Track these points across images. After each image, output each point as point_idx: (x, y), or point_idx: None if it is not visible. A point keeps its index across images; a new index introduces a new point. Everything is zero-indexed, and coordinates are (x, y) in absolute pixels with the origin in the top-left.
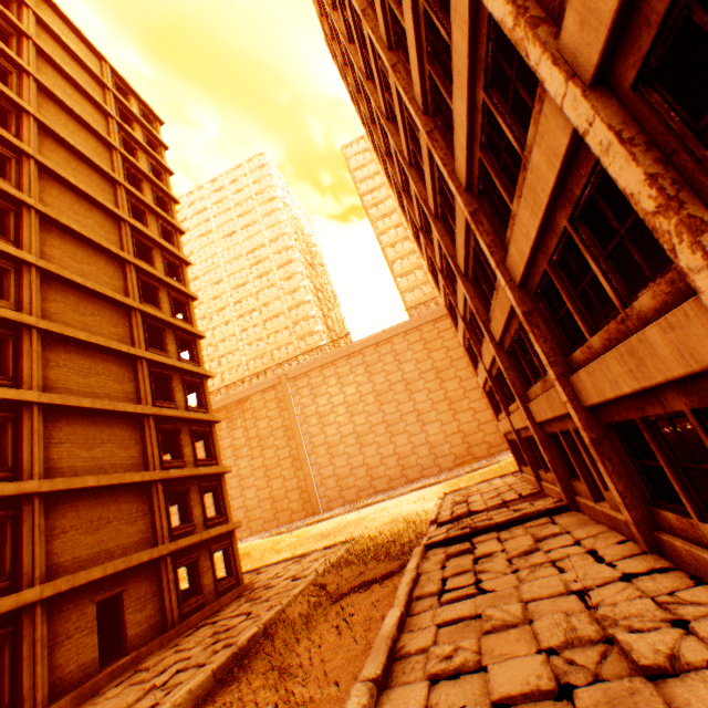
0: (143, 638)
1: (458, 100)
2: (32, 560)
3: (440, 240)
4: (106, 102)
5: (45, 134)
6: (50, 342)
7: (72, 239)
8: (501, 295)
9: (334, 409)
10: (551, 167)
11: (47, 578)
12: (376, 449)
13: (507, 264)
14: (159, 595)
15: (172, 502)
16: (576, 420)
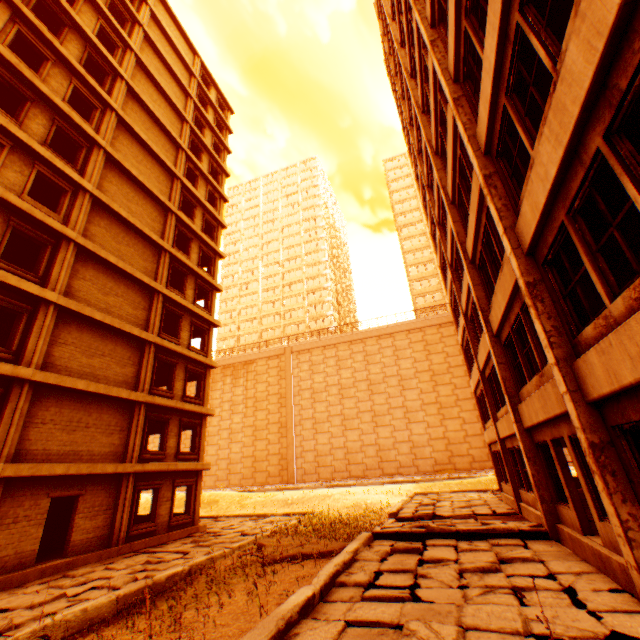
0: (85, 546)
1: (489, 37)
2: (5, 438)
3: (452, 225)
4: (190, 86)
5: (132, 97)
6: (84, 257)
7: (129, 181)
8: (505, 272)
9: (327, 388)
10: (590, 56)
11: (13, 459)
12: (359, 435)
13: (516, 229)
14: (113, 510)
15: (156, 430)
16: (574, 417)
